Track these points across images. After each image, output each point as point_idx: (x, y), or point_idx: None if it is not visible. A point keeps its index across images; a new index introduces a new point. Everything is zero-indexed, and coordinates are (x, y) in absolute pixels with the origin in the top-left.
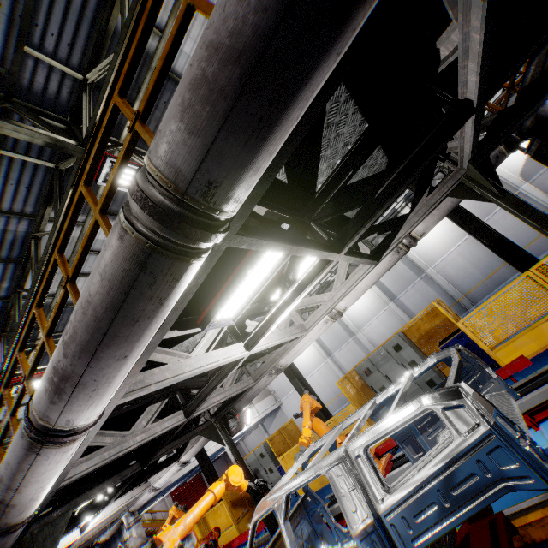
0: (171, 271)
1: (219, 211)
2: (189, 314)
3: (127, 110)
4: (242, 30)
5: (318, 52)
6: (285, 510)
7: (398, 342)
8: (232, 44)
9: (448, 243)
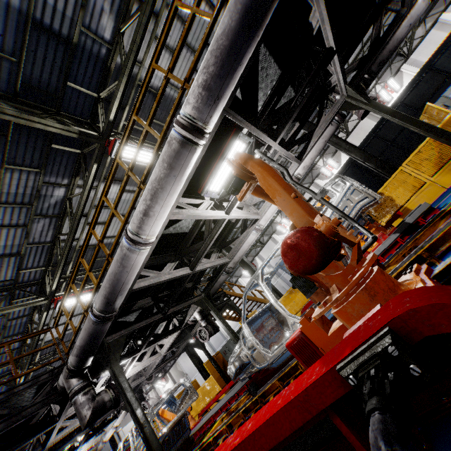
0: None
1: None
2: None
3: None
4: None
5: None
6: None
7: None
8: None
9: None
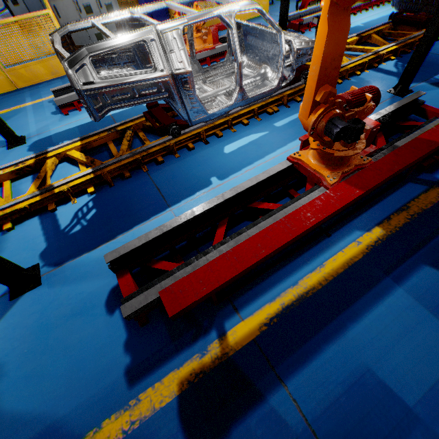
0: None
1: None
2: None
3: None
4: None
5: None
6: None
7: None
8: None
9: None
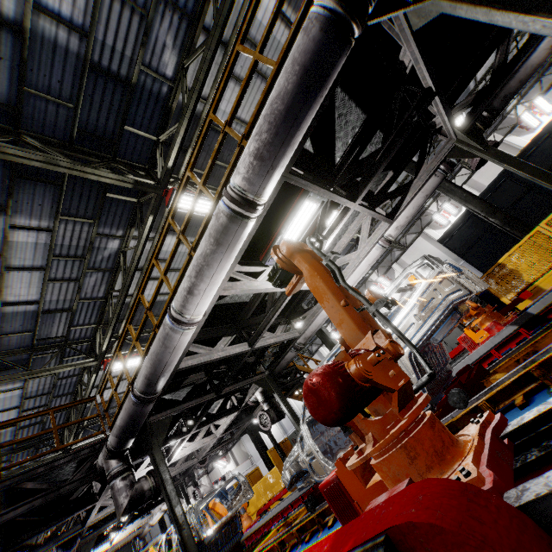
0: None
1: None
2: None
3: None
4: None
5: None
6: None
7: None
8: None
9: None
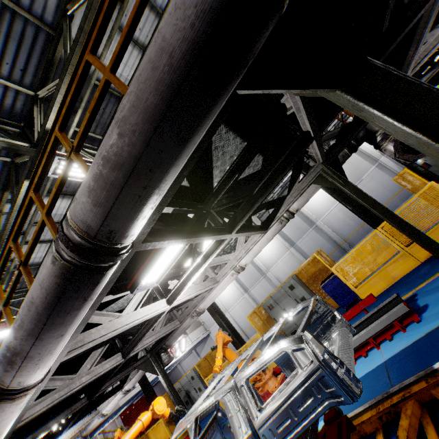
0: (90, 281)
1: (120, 244)
2: (122, 281)
3: (65, 143)
4: (122, 153)
5: (171, 160)
6: (195, 429)
7: (292, 283)
8: (116, 160)
9: (331, 201)
